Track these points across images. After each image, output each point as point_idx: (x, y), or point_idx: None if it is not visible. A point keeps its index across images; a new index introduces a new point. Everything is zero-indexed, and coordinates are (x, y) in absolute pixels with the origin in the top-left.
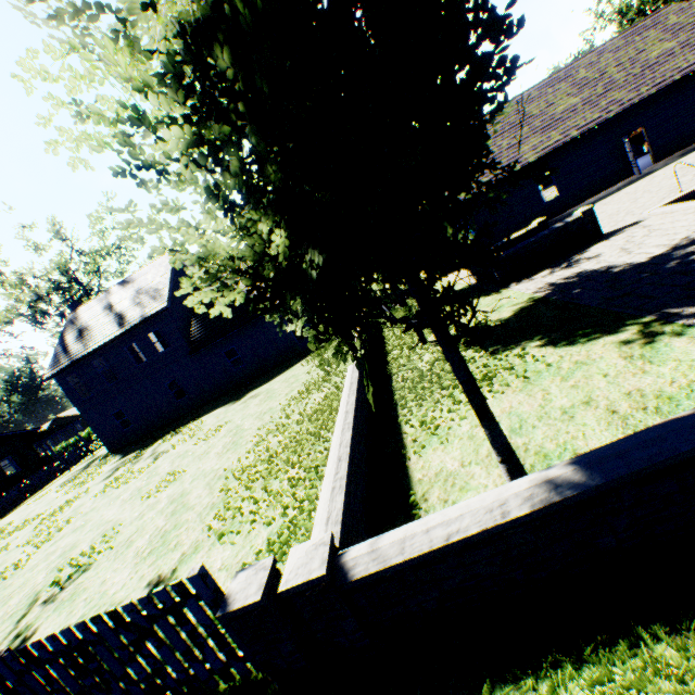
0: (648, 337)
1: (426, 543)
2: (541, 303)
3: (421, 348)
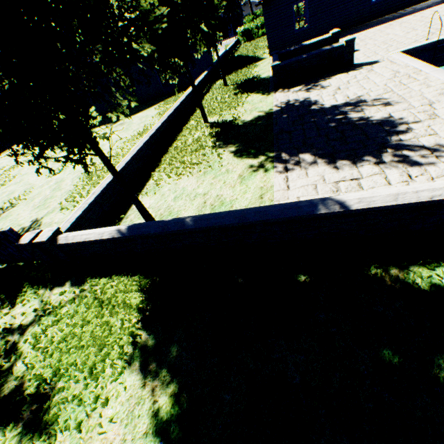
0: (258, 167)
1: (80, 239)
2: (266, 118)
3: (201, 126)
